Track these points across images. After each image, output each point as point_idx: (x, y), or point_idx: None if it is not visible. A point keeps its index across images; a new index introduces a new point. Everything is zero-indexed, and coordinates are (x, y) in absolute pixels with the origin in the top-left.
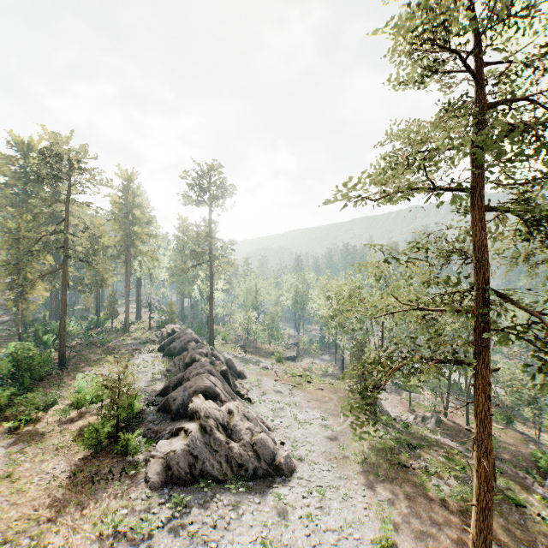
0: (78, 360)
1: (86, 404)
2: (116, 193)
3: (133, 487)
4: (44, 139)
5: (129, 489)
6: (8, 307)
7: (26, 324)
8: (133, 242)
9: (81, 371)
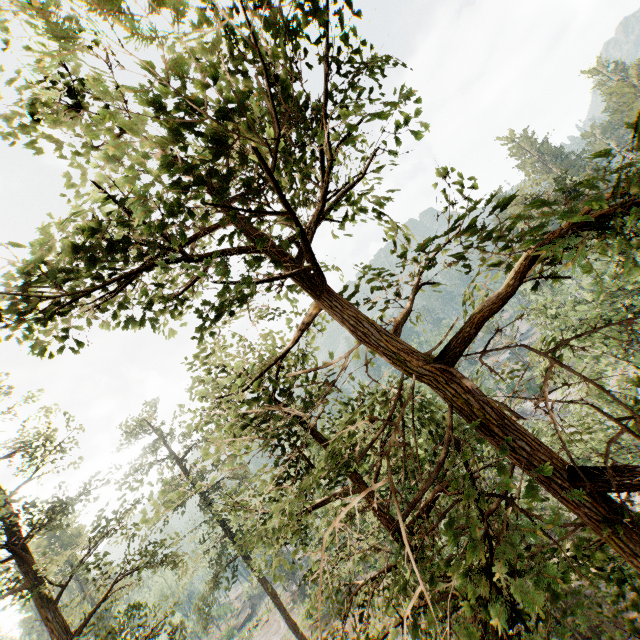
0: None
1: None
2: None
3: None
4: None
5: None
6: None
7: None
8: None
9: None
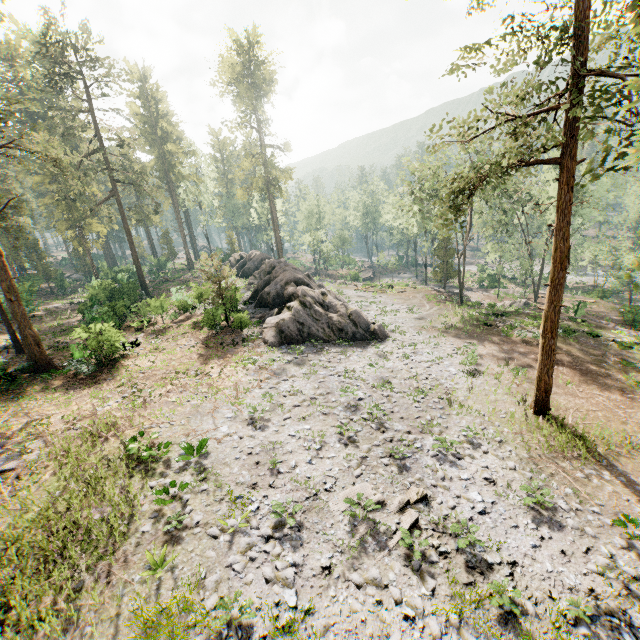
0: (159, 291)
1: (188, 312)
2: (133, 102)
3: (256, 346)
4: (23, 37)
5: (254, 347)
6: (75, 248)
7: (91, 273)
8: (171, 164)
9: (168, 296)
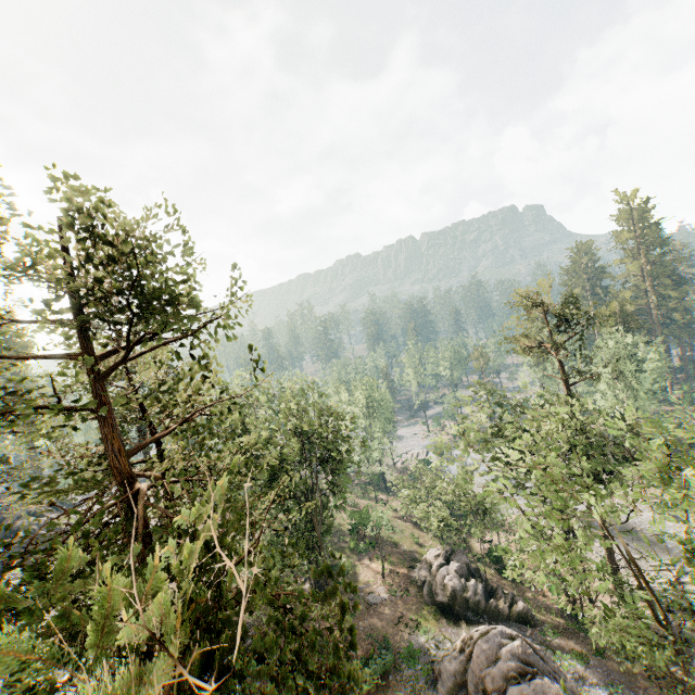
0: None
1: None
2: None
3: None
4: None
5: None
6: None
7: None
8: None
9: None
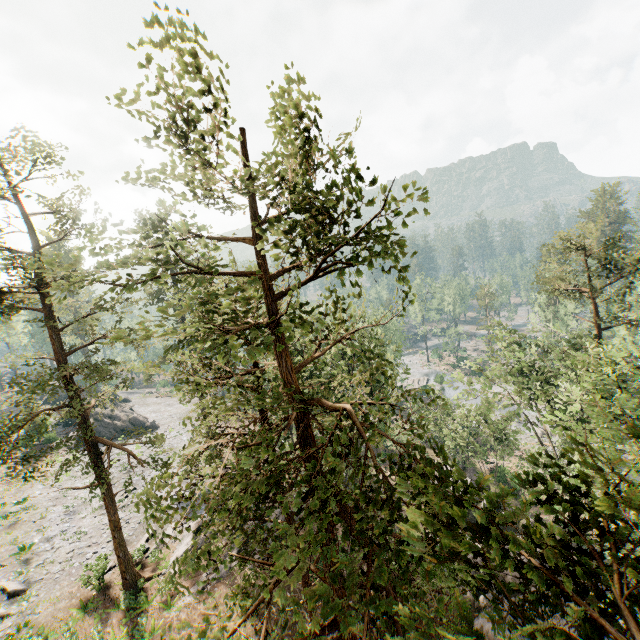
0: None
1: (4, 441)
2: None
3: (62, 452)
4: None
5: (60, 452)
6: None
7: None
8: None
9: None
